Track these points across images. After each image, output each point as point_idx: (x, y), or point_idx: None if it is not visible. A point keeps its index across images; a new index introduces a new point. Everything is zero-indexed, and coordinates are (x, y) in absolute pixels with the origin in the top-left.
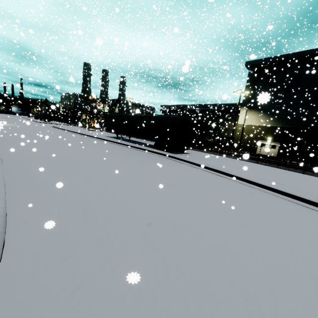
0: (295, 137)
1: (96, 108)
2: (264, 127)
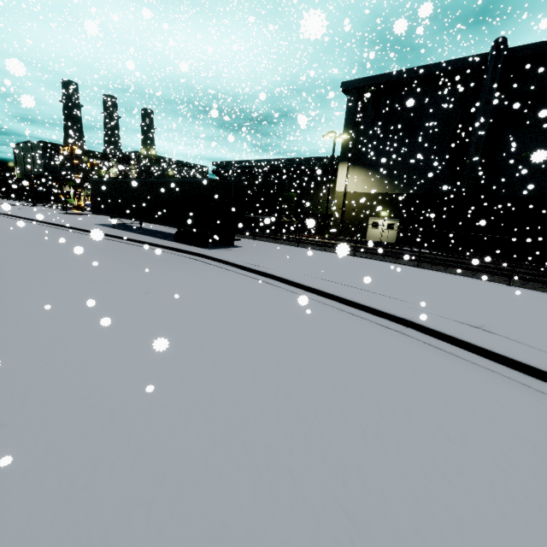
0: (420, 210)
1: (80, 169)
2: (376, 196)
